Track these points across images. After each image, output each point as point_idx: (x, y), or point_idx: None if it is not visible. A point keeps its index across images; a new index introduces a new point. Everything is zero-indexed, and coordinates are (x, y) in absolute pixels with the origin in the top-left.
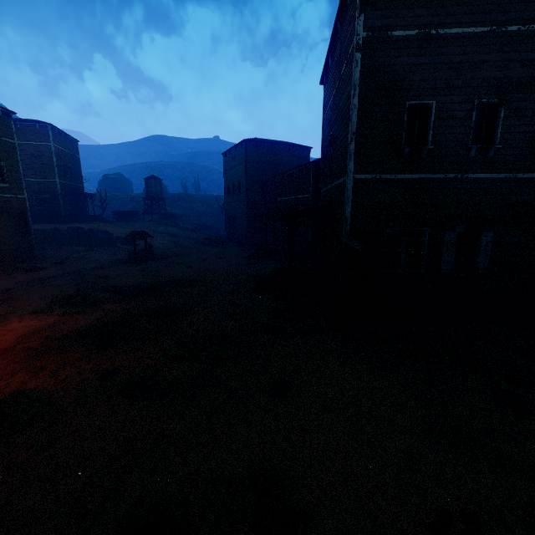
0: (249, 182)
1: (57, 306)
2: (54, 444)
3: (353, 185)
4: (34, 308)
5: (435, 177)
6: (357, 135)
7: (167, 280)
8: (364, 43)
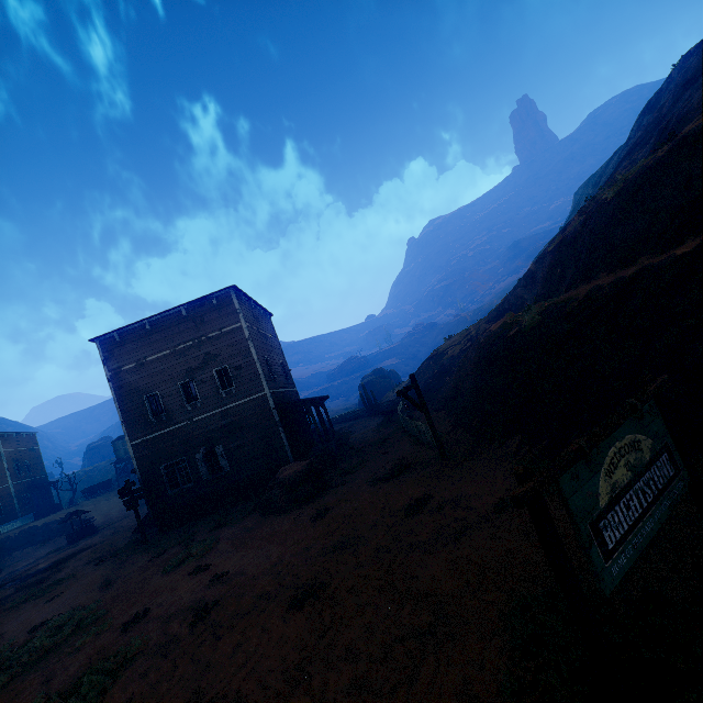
0: None
1: None
2: None
3: (133, 449)
4: None
5: (177, 427)
6: (125, 421)
7: (76, 552)
8: (112, 377)
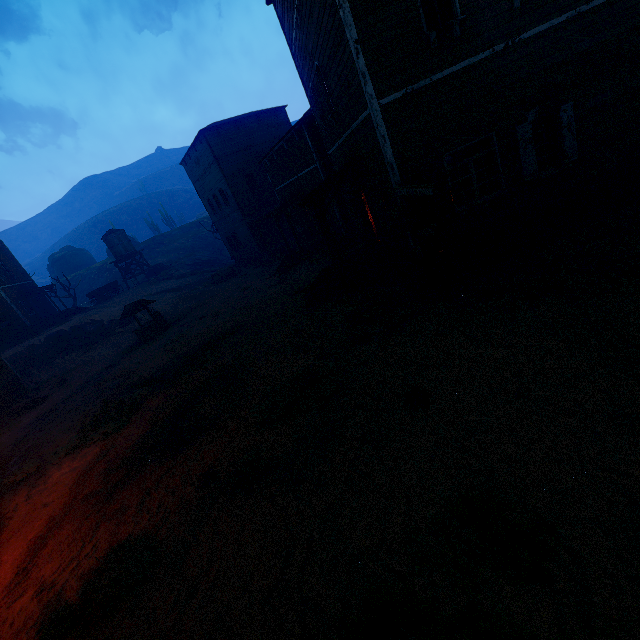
0: (232, 184)
1: (92, 431)
2: (198, 587)
3: (382, 117)
4: (66, 446)
5: (481, 58)
6: (361, 41)
7: (201, 342)
8: None
